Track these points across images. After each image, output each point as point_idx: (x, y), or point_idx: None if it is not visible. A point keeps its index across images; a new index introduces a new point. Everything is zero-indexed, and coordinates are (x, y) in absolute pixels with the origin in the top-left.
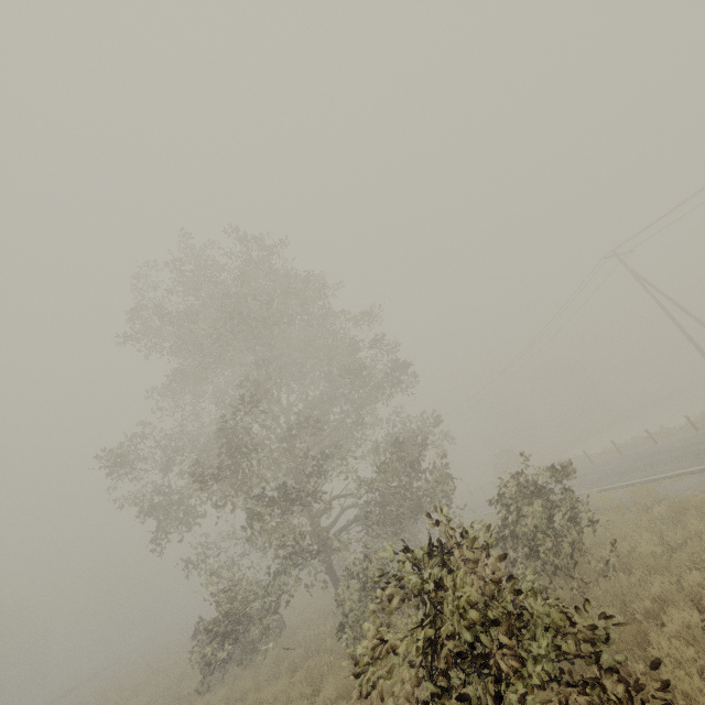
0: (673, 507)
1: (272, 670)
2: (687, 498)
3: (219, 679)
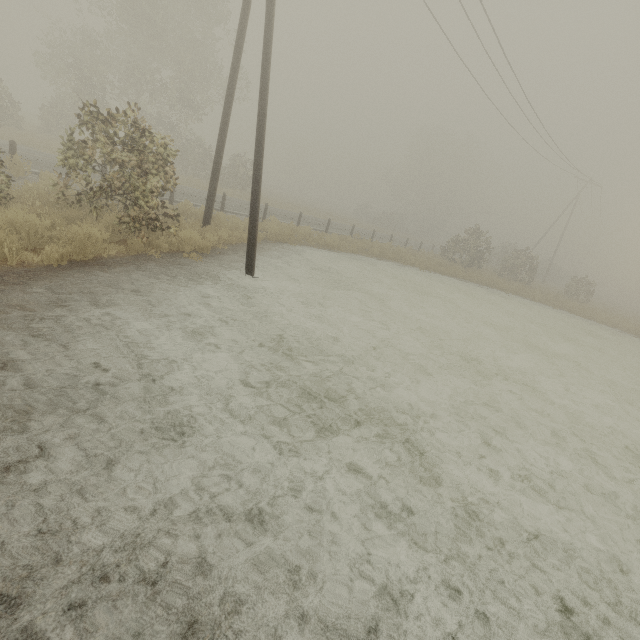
0: None
1: None
2: None
3: None
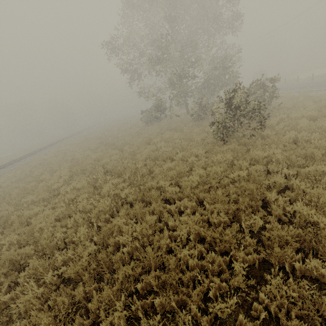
0: (306, 98)
1: (169, 123)
2: (314, 96)
3: (151, 124)
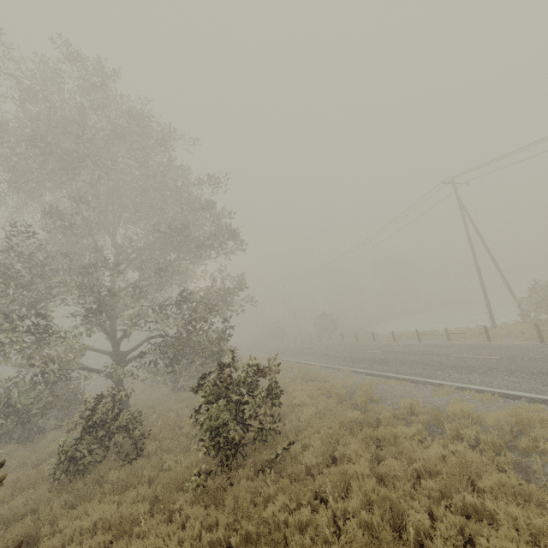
0: (362, 418)
1: (23, 459)
2: (382, 410)
3: (2, 448)
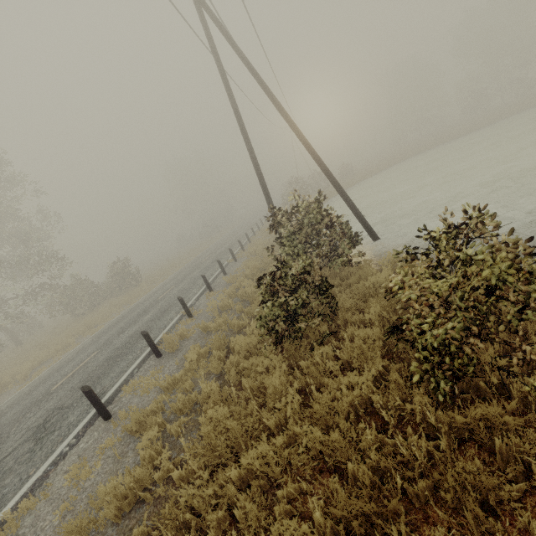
0: None
1: None
2: None
3: None
